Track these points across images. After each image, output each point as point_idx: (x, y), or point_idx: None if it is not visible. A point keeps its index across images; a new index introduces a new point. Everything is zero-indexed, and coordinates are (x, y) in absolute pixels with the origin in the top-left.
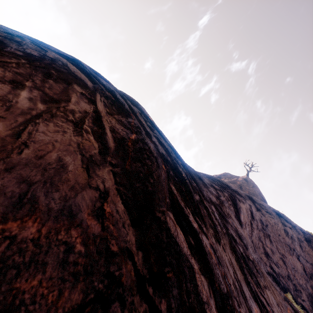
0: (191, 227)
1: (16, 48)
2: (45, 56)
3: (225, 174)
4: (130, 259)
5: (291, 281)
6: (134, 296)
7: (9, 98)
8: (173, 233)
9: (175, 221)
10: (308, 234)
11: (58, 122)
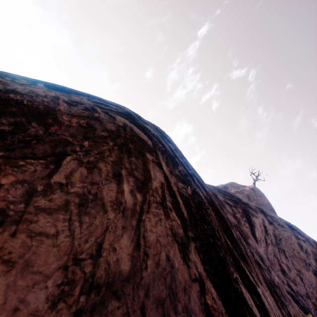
0: (251, 282)
1: (101, 128)
2: (118, 128)
3: (231, 184)
4: None
5: (310, 300)
6: None
7: (119, 198)
8: (249, 303)
9: (242, 283)
10: None
11: (153, 209)
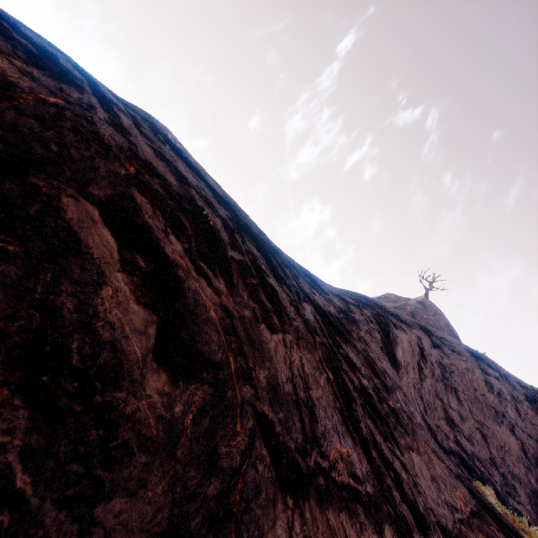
0: (159, 252)
1: None
2: None
3: (387, 296)
4: None
5: (498, 469)
6: None
7: None
8: (70, 219)
9: (101, 220)
10: (532, 391)
11: None
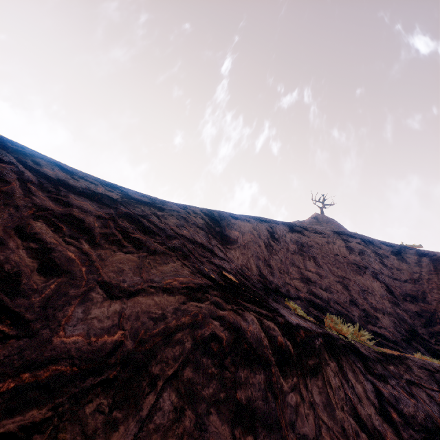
0: None
1: None
2: None
3: None
4: None
5: (358, 307)
6: None
7: None
8: None
9: None
10: (398, 247)
11: None
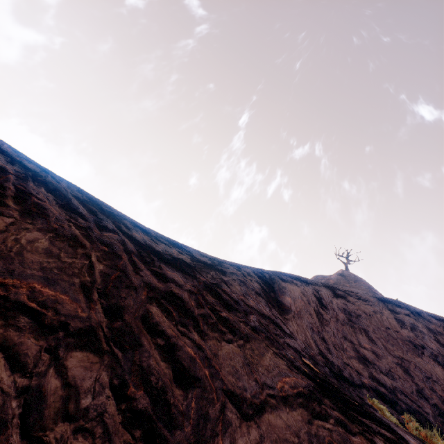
0: None
1: None
2: None
3: (315, 278)
4: None
5: (428, 400)
6: None
7: None
8: None
9: None
10: None
11: None
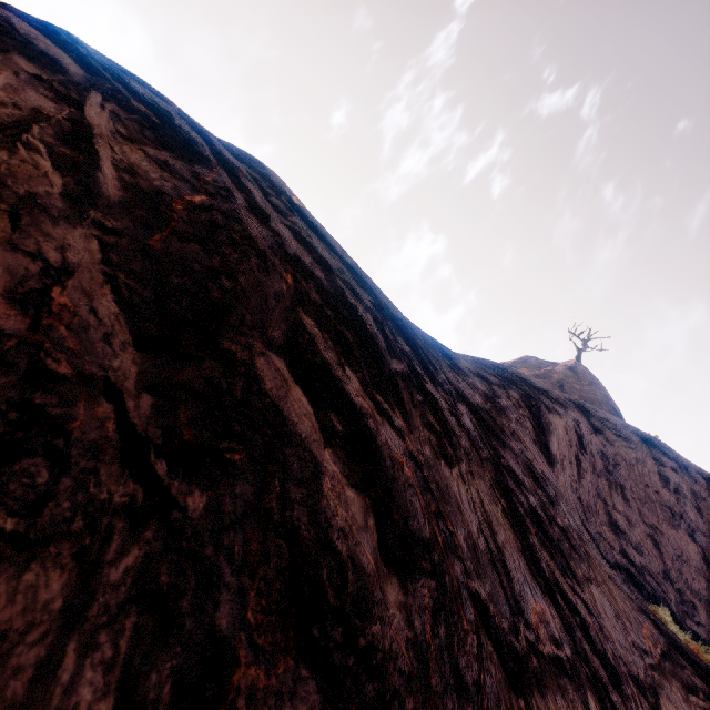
0: (346, 401)
1: None
2: None
3: (526, 360)
4: (110, 401)
5: (673, 584)
6: (102, 462)
7: None
8: (270, 390)
9: (290, 376)
10: None
11: None
